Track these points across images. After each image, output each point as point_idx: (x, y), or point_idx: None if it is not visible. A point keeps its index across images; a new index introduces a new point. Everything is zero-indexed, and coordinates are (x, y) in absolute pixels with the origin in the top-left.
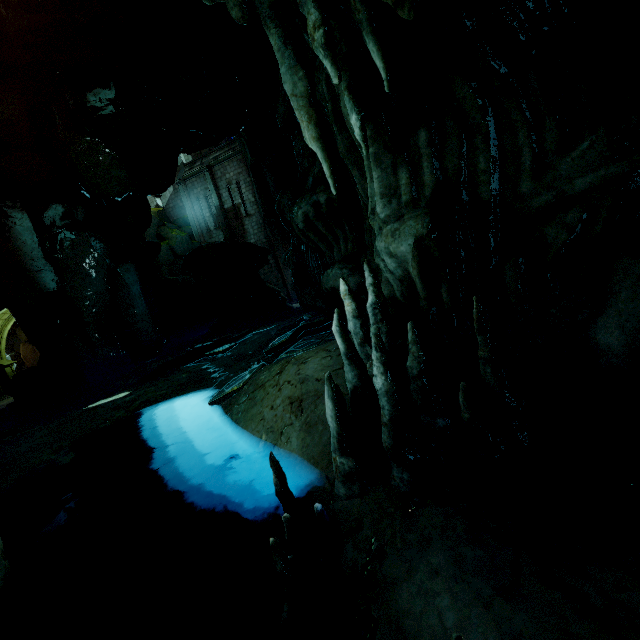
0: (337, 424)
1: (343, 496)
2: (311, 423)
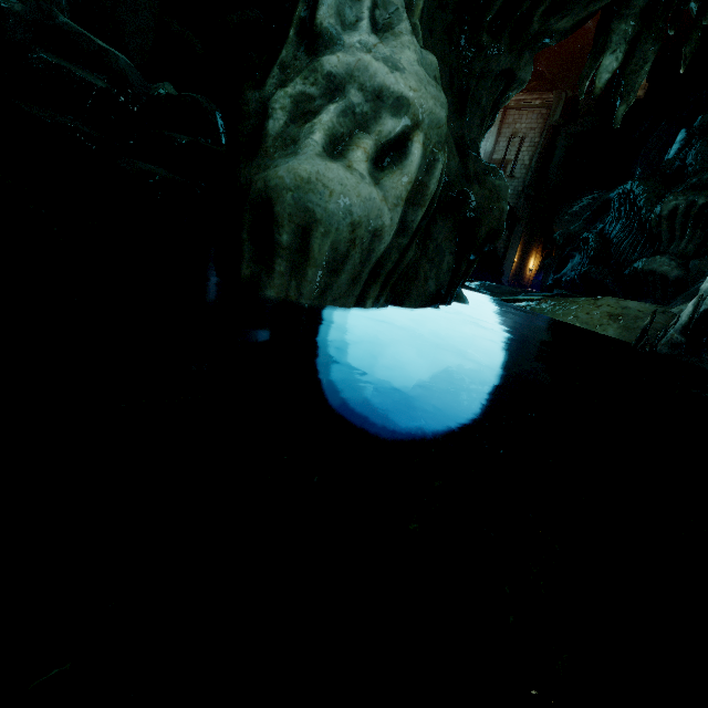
0: (688, 319)
1: (663, 353)
2: (630, 327)
